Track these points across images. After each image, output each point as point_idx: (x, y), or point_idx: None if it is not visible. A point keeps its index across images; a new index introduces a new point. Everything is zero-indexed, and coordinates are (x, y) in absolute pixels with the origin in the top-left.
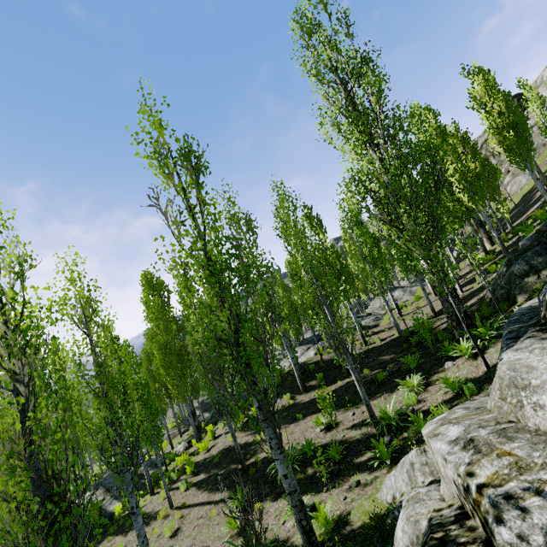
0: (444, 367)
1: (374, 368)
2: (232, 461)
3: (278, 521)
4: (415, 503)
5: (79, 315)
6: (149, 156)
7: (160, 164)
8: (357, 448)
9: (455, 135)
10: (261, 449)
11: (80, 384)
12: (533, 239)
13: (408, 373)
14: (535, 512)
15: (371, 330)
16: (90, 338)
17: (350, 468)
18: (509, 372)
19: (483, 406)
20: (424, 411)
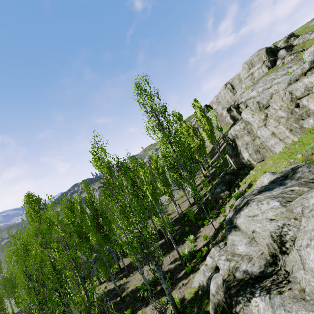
0: (200, 230)
1: (172, 234)
2: (111, 298)
3: (153, 313)
4: (215, 278)
5: (35, 238)
6: (103, 166)
7: (109, 171)
8: (176, 271)
9: (190, 127)
10: (126, 287)
11: (43, 278)
12: (221, 179)
13: (187, 234)
14: (240, 269)
15: (164, 214)
16: (47, 251)
17: (177, 280)
18: (231, 241)
19: (227, 249)
20: (198, 250)
